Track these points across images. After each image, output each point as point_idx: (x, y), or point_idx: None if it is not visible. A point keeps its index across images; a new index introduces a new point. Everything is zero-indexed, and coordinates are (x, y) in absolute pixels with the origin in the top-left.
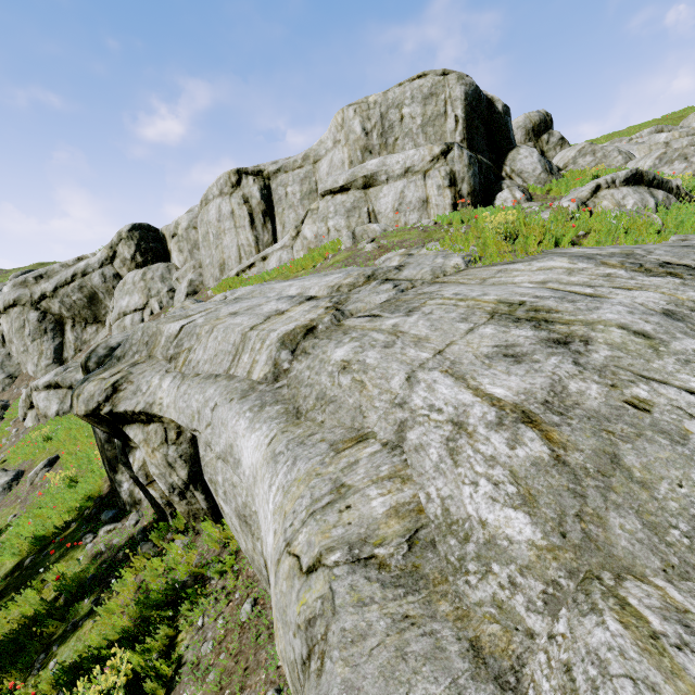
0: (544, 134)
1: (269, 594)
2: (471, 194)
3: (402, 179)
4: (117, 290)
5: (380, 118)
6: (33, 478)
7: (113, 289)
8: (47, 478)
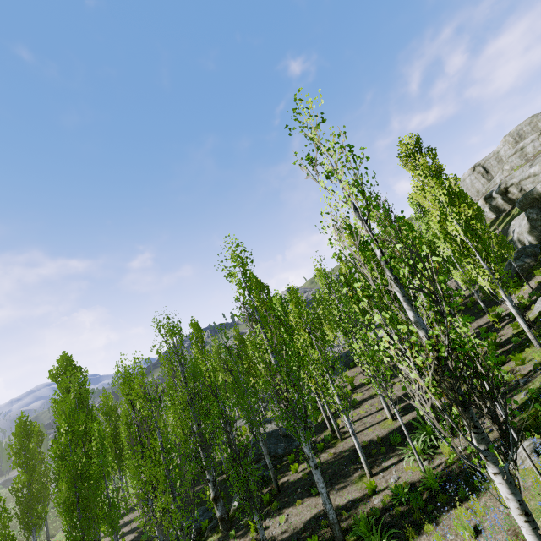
0: None
1: None
2: None
3: (531, 143)
4: None
5: (517, 134)
6: None
7: None
8: None
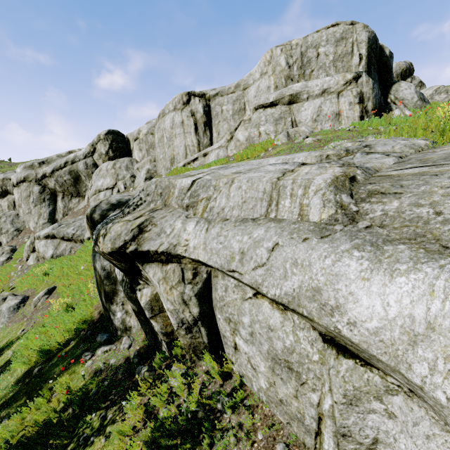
0: (408, 78)
1: (305, 442)
2: (374, 110)
3: (319, 98)
4: (95, 174)
5: (300, 56)
6: (36, 302)
7: (92, 174)
8: (47, 303)
